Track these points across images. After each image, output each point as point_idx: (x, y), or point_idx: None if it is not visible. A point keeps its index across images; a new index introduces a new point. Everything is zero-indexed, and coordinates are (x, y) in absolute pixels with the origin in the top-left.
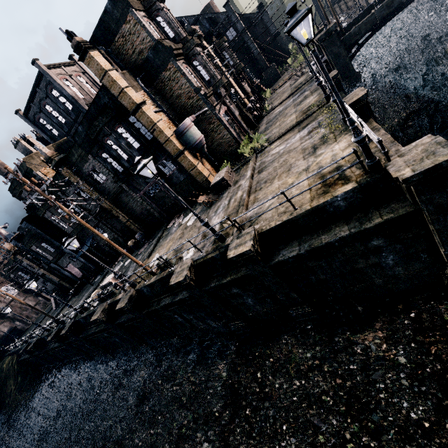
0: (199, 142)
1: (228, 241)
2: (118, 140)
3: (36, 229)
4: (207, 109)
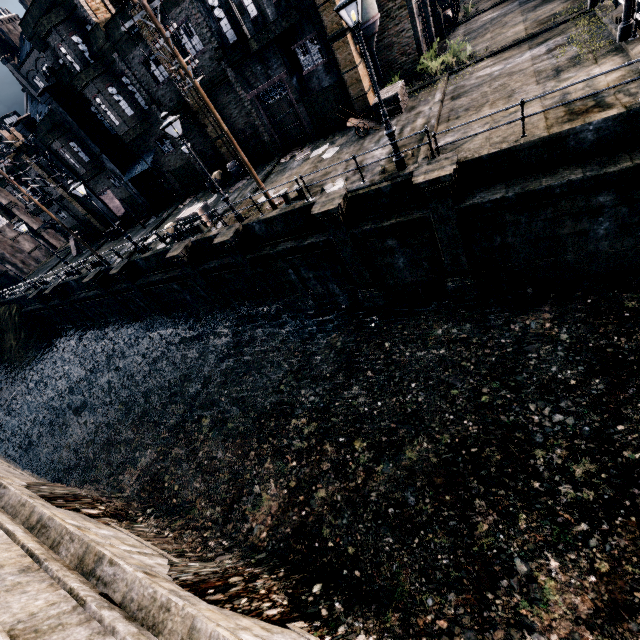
0: (371, 24)
1: (410, 168)
2: None
3: (63, 114)
4: None
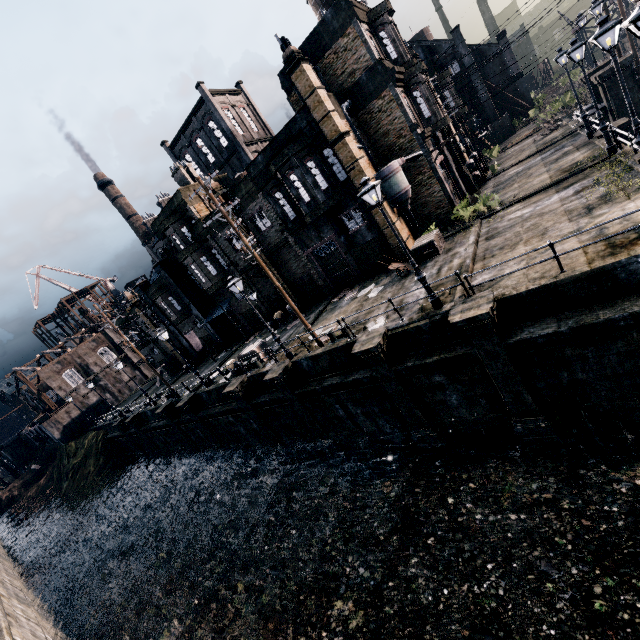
0: (404, 193)
1: (447, 307)
2: (305, 176)
3: (168, 278)
4: (422, 153)
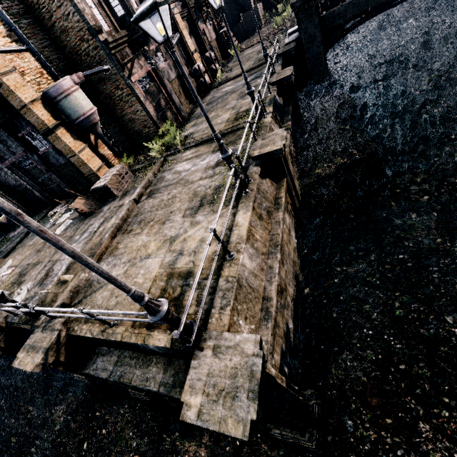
0: (84, 119)
1: (40, 320)
2: None
3: None
4: (107, 68)
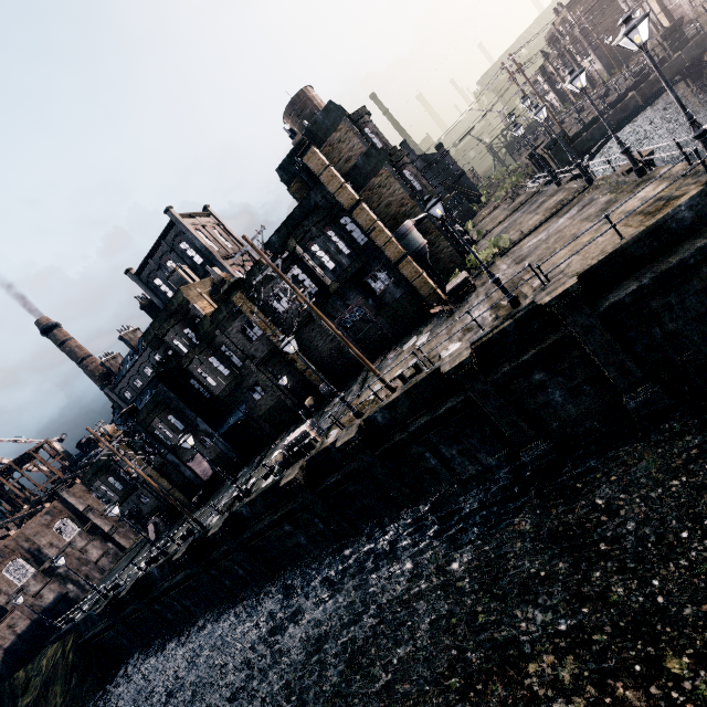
0: (423, 247)
1: (526, 301)
2: (327, 243)
3: (167, 392)
4: (427, 214)
